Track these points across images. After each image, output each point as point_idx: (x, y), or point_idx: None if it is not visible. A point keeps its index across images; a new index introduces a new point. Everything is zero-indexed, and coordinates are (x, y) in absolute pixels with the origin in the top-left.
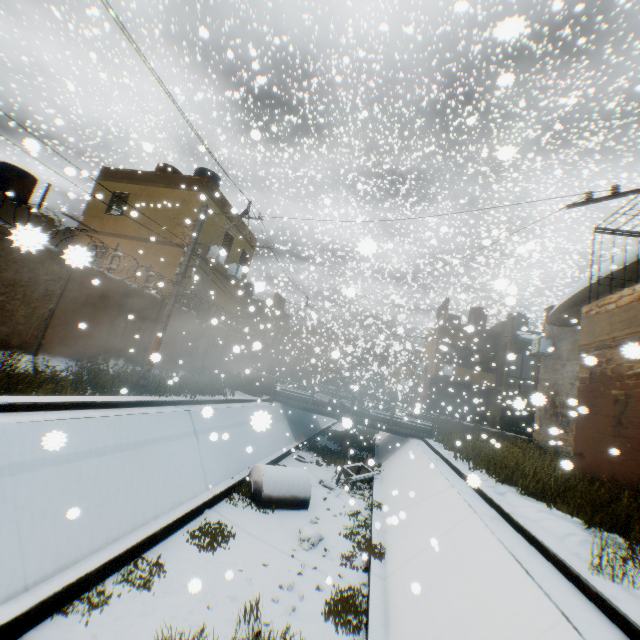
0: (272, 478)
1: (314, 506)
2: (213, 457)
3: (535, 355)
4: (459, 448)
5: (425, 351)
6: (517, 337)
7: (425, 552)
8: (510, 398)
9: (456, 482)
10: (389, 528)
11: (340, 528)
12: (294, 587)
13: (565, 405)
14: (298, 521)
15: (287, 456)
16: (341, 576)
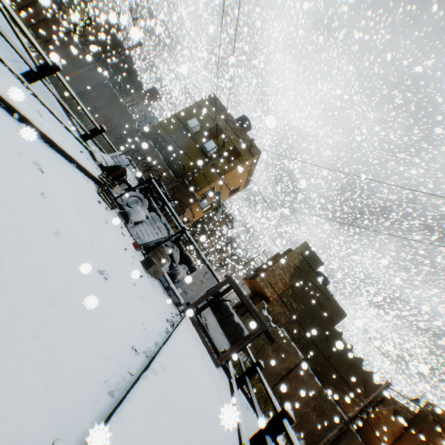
0: None
1: None
2: None
3: None
4: None
5: None
6: None
7: None
8: None
9: None
10: None
11: None
12: None
13: None
14: None
15: None
16: None
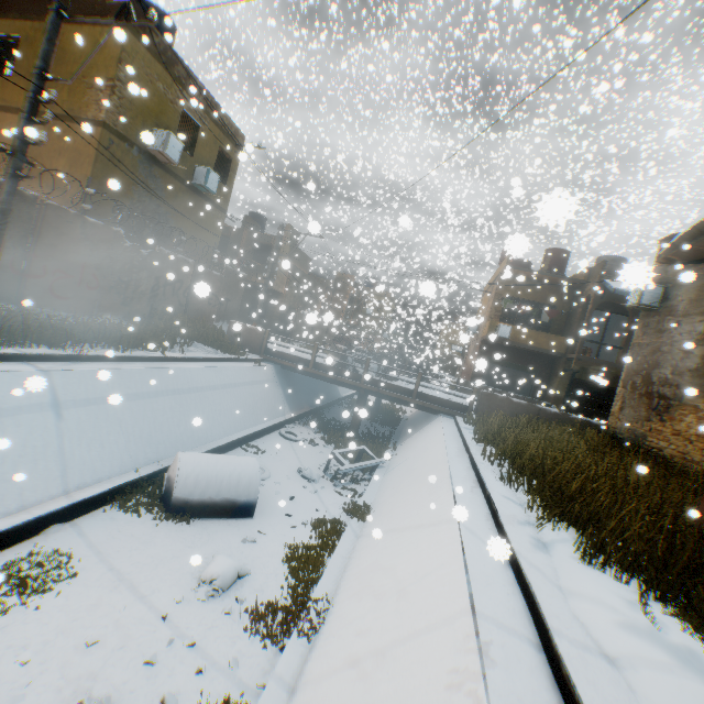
0: (193, 475)
1: (268, 511)
2: (98, 442)
3: (627, 313)
4: (494, 440)
5: (480, 308)
6: (606, 288)
7: (361, 674)
8: (582, 369)
9: (469, 508)
10: (353, 566)
11: (289, 552)
12: (113, 703)
13: (668, 382)
14: (223, 540)
15: (271, 432)
16: (230, 666)
